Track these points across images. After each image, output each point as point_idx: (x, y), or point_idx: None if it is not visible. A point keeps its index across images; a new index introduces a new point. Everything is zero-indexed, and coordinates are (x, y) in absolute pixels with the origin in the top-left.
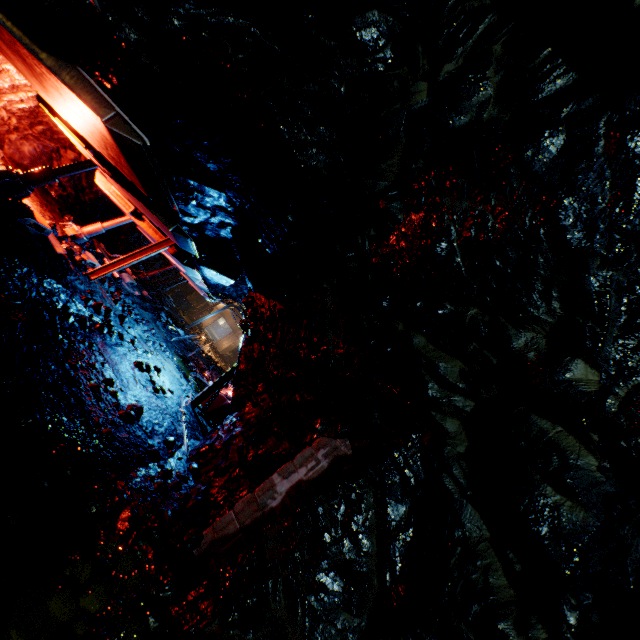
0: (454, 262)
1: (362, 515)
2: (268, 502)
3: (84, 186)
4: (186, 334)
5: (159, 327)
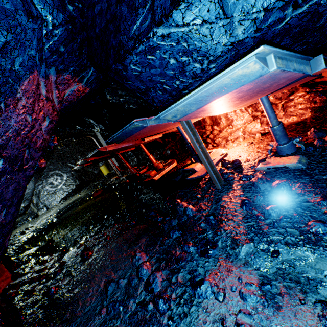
0: None
1: None
2: None
3: None
4: None
5: None
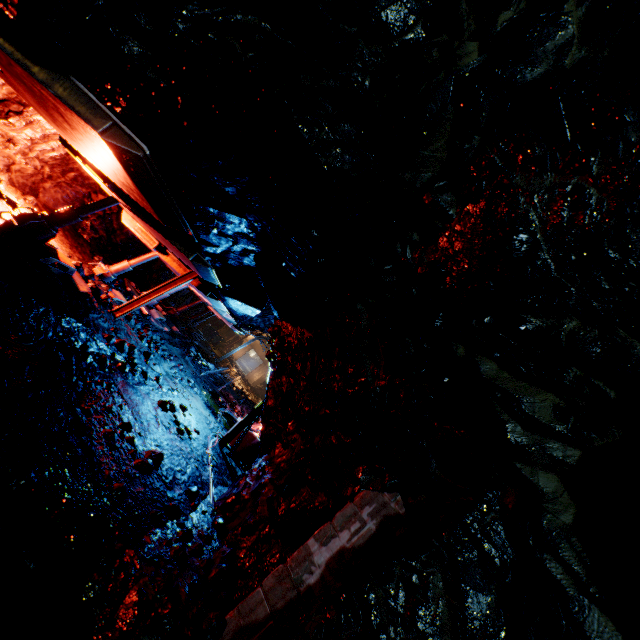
0: (538, 259)
1: (429, 608)
2: (304, 577)
3: (115, 228)
4: (216, 368)
5: (188, 362)
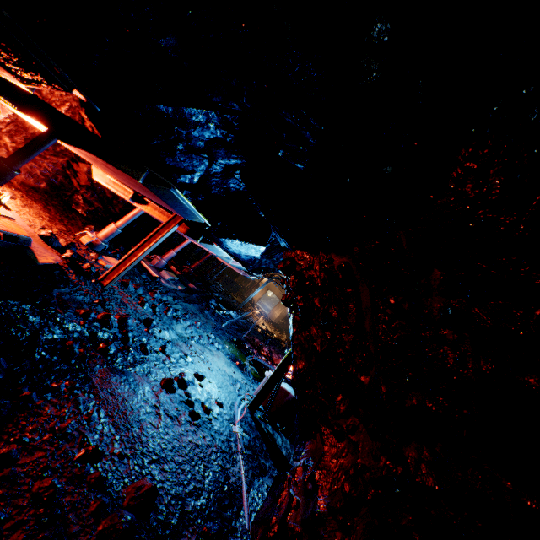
0: None
1: None
2: None
3: (109, 198)
4: (238, 314)
5: (207, 316)
